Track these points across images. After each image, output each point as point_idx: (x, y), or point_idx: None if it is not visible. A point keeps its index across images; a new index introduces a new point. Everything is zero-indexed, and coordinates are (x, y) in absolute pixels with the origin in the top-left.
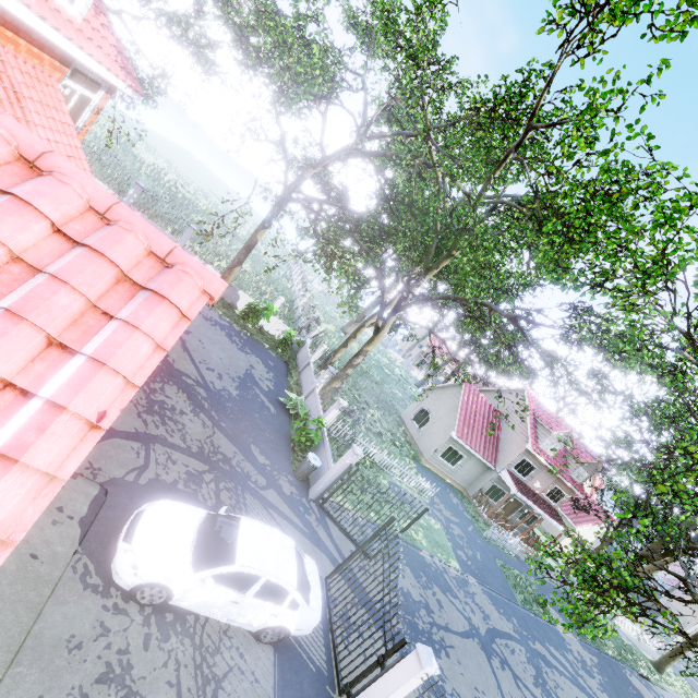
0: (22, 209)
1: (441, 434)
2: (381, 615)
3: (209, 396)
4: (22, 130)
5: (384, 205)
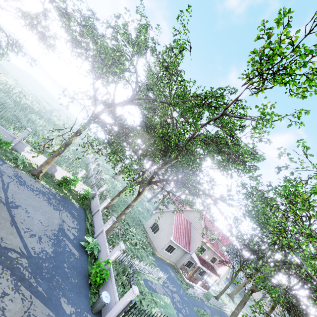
0: None
1: (165, 238)
2: None
3: (30, 263)
4: None
5: (144, 128)
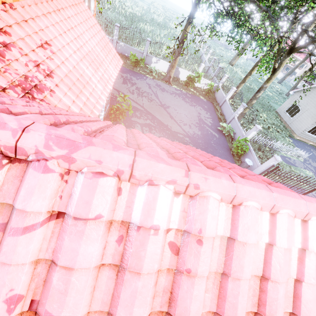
0: (244, 248)
1: (309, 119)
2: None
3: (191, 140)
4: (218, 183)
5: None
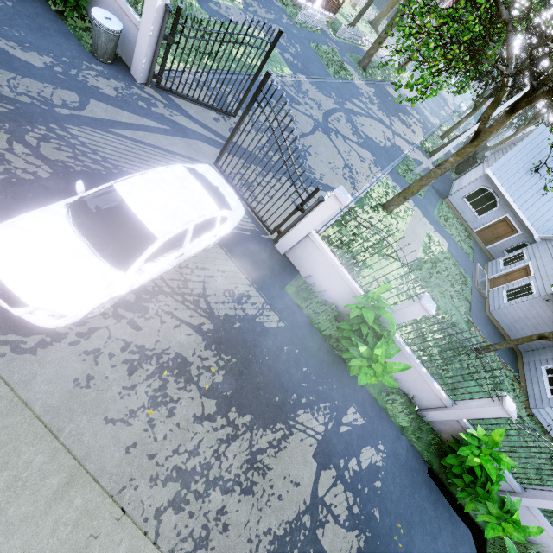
0: None
1: None
2: (264, 160)
3: None
4: None
5: None
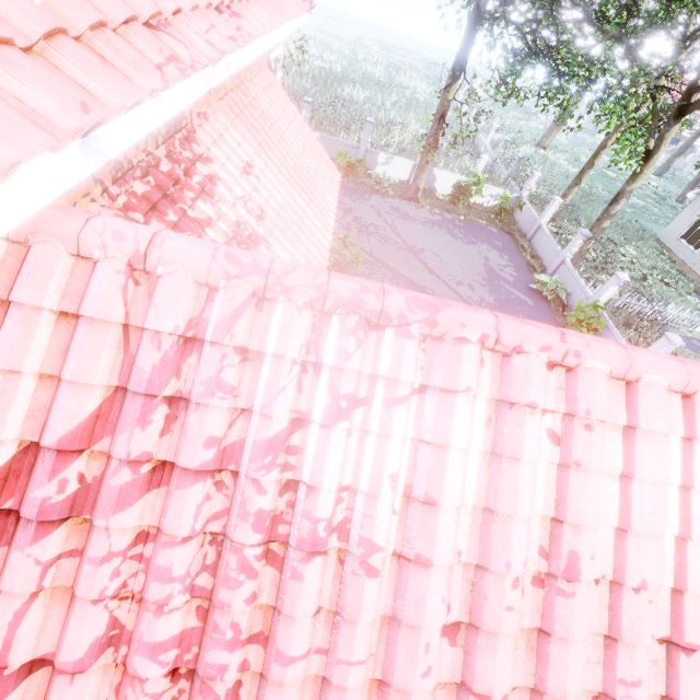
0: (651, 440)
1: None
2: None
3: None
4: (604, 350)
5: None
